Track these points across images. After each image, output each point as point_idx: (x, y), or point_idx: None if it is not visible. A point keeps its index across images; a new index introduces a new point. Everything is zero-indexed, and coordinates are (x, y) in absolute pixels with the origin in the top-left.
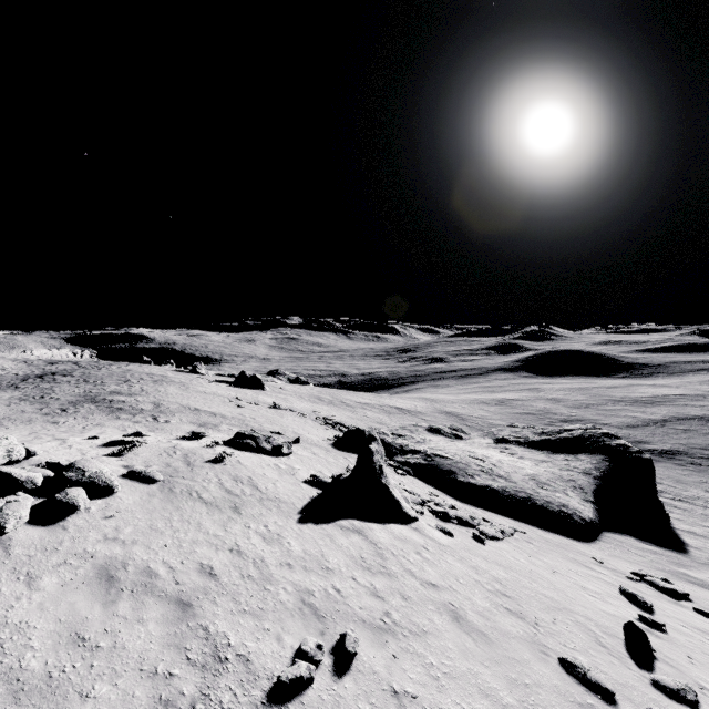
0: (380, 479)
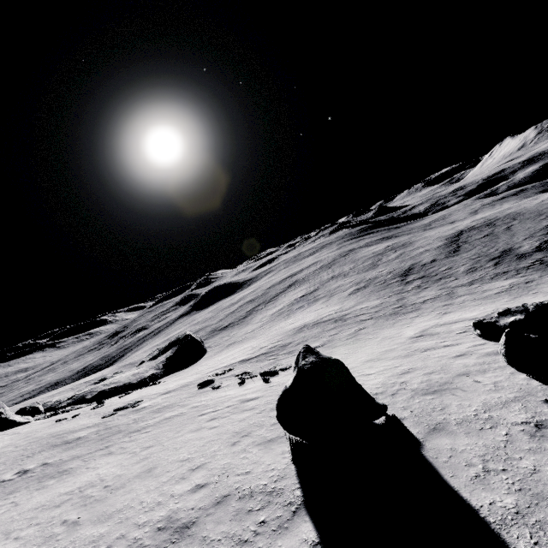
0: (1, 417)
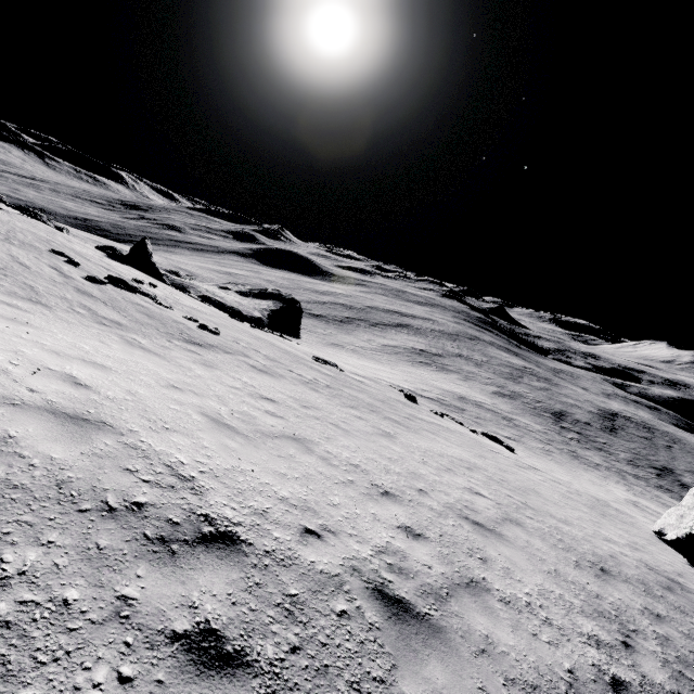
0: (151, 259)
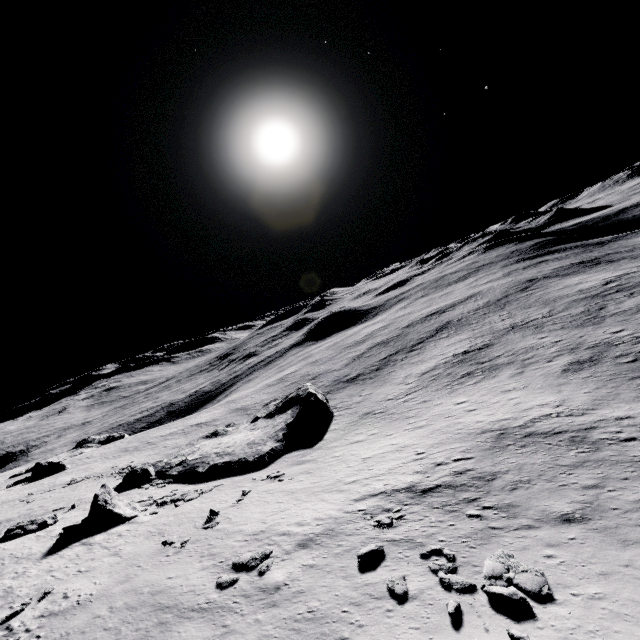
0: (106, 507)
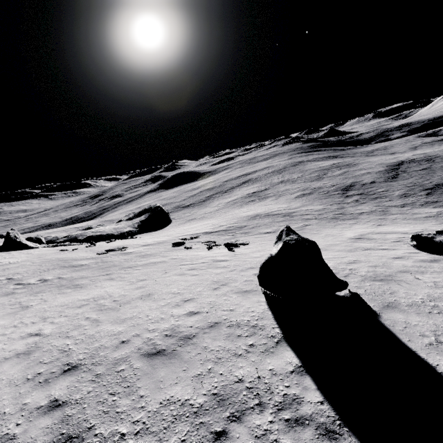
0: (16, 240)
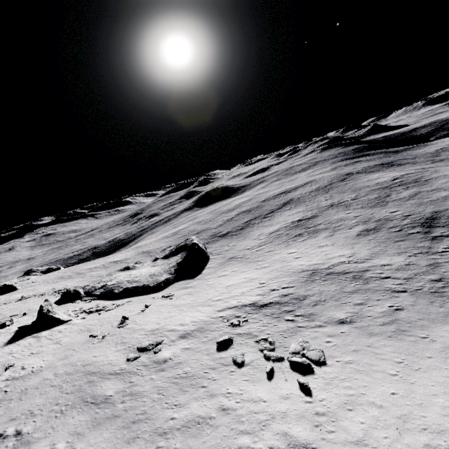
0: (48, 314)
